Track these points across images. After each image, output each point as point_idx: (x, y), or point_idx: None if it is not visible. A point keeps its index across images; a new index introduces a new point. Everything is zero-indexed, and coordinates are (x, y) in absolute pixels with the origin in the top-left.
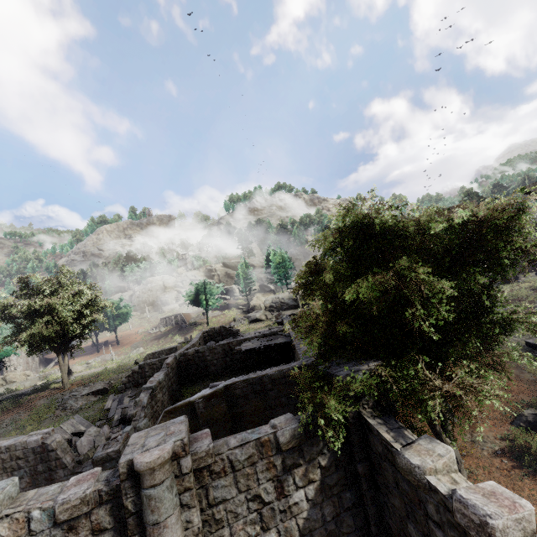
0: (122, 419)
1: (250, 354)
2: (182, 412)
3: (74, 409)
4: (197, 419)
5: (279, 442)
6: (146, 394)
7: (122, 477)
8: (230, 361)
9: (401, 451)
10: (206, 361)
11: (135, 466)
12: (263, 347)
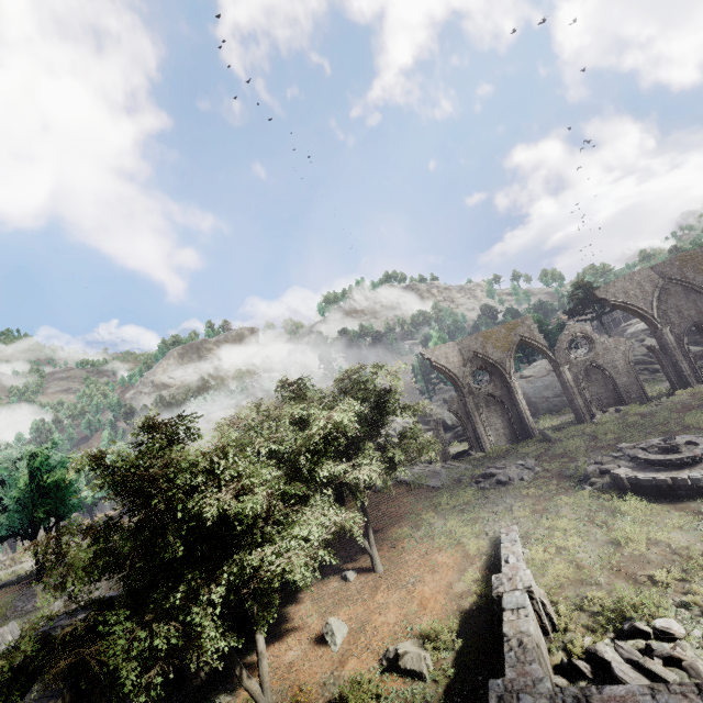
0: None
1: None
2: None
3: (25, 611)
4: None
5: None
6: (60, 602)
7: None
8: None
9: None
10: None
11: None
12: None
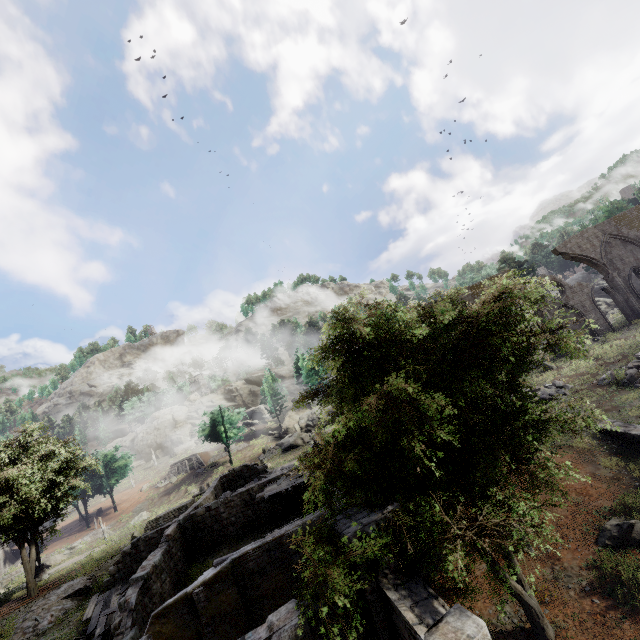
0: (106, 633)
1: (278, 500)
2: (177, 612)
3: (40, 630)
4: (199, 617)
5: None
6: (135, 589)
7: None
8: (253, 514)
9: (425, 639)
10: (222, 520)
11: None
12: (290, 489)
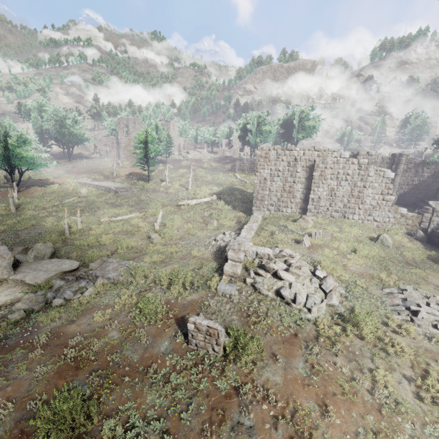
0: None
1: None
2: None
3: None
4: None
5: (428, 162)
6: None
7: (396, 155)
8: None
9: None
10: None
11: (400, 154)
12: None
